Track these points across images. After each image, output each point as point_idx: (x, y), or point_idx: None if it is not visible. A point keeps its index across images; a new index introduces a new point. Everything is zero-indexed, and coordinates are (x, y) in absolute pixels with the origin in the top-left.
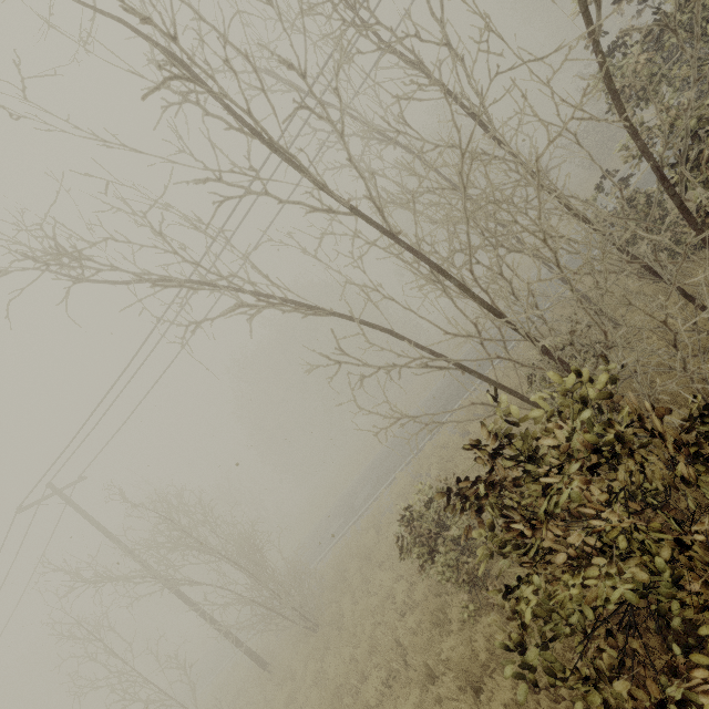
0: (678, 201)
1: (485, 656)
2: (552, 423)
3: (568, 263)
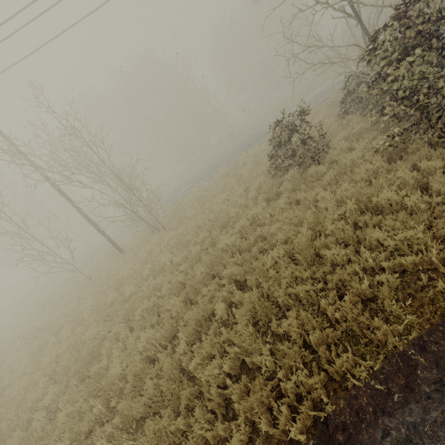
0: None
1: (314, 175)
2: None
3: (338, 83)
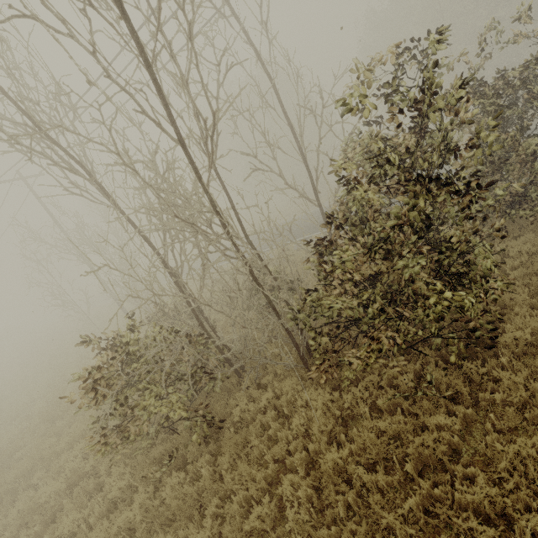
0: (257, 284)
1: None
2: (106, 355)
3: None
